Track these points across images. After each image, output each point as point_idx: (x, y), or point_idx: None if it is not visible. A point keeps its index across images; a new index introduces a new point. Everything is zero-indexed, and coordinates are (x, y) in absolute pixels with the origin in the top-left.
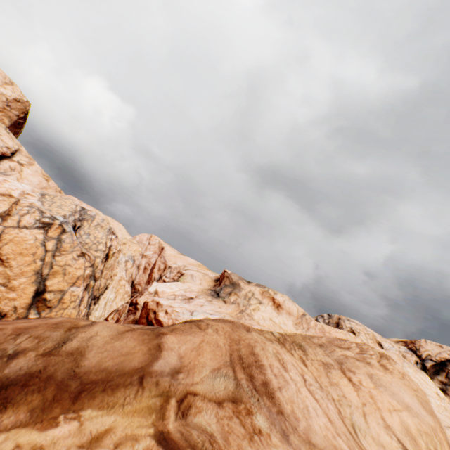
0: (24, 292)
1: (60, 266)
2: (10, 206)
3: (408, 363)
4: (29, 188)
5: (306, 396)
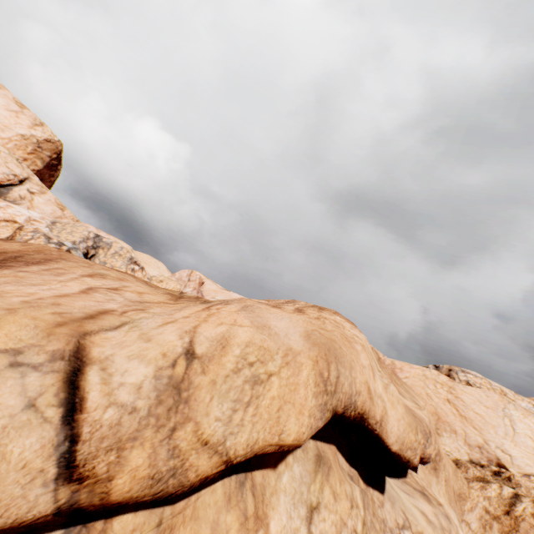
0: None
1: None
2: (14, 232)
3: (516, 405)
4: (39, 215)
5: (66, 285)
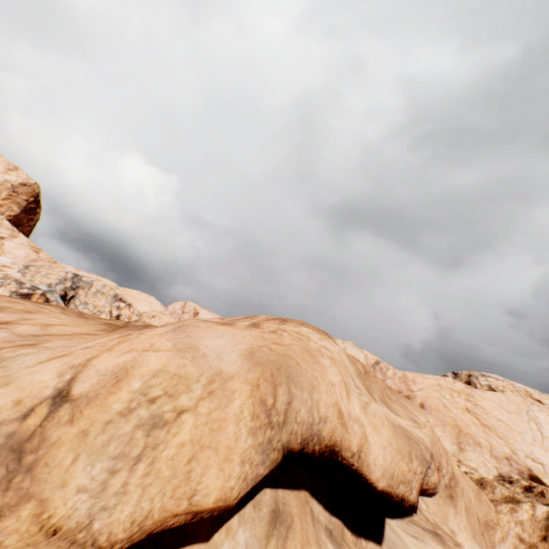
0: None
1: None
2: None
3: (540, 406)
4: (9, 260)
5: None
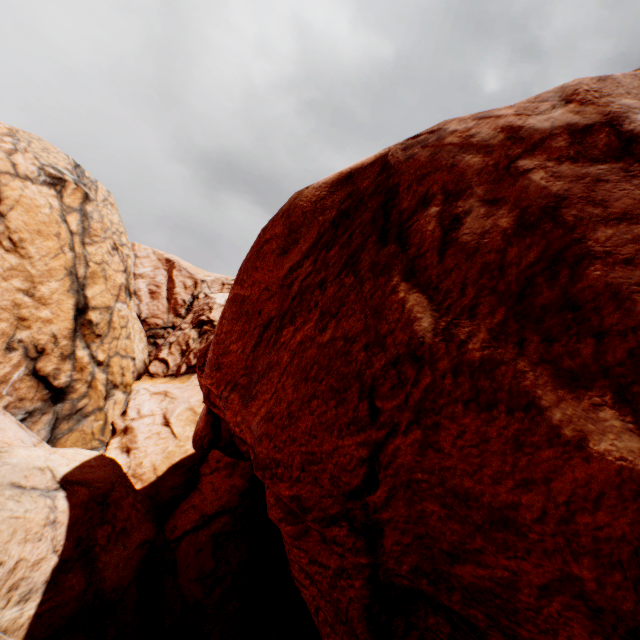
0: (59, 308)
1: (96, 265)
2: None
3: None
4: None
5: None
